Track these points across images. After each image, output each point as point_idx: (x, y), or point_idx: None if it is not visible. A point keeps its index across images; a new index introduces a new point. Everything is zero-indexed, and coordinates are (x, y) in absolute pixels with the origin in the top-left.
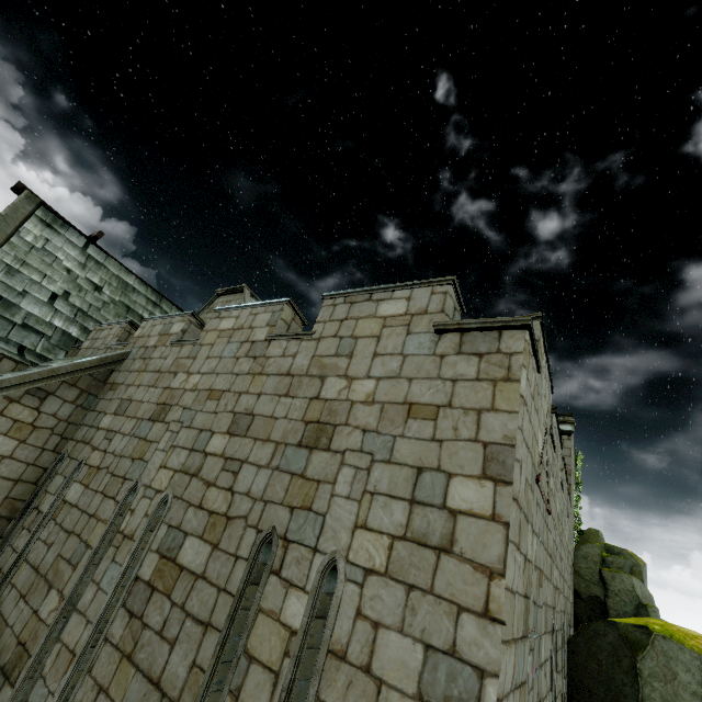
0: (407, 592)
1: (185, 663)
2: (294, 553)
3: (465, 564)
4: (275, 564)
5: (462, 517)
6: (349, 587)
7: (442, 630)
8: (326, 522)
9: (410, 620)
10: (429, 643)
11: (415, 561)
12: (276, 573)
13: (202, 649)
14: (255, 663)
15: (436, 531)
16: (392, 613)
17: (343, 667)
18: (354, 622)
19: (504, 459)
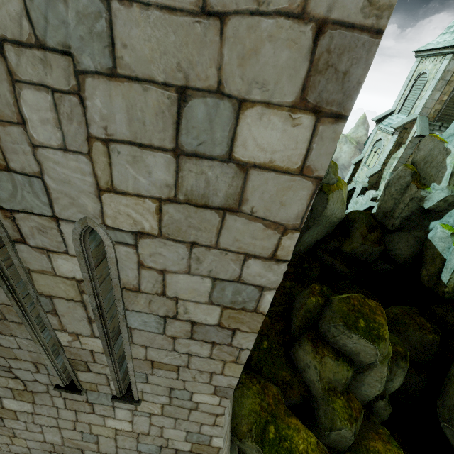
0: (189, 249)
1: None
2: (28, 224)
3: (256, 223)
4: (12, 235)
5: (256, 172)
6: (121, 249)
7: (229, 270)
8: (49, 187)
9: (196, 267)
10: (216, 278)
11: (194, 223)
12: (21, 242)
13: None
14: (55, 298)
15: (218, 192)
16: (176, 264)
17: (141, 295)
18: (139, 271)
19: (348, 67)
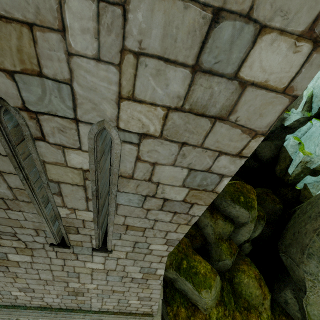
0: (180, 147)
1: (2, 188)
2: (51, 124)
3: (236, 129)
4: (34, 133)
5: (252, 89)
6: (126, 147)
7: (204, 163)
8: (76, 93)
9: (181, 160)
10: (192, 168)
11: (190, 128)
12: (41, 139)
13: (10, 182)
14: (62, 184)
15: (217, 103)
16: (166, 159)
17: (132, 181)
18: (135, 163)
19: None
